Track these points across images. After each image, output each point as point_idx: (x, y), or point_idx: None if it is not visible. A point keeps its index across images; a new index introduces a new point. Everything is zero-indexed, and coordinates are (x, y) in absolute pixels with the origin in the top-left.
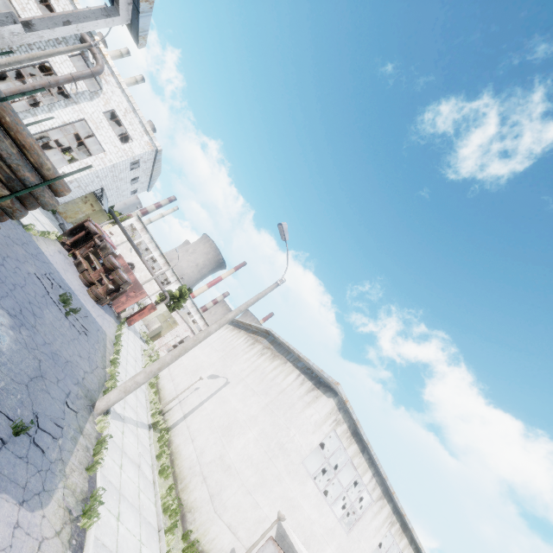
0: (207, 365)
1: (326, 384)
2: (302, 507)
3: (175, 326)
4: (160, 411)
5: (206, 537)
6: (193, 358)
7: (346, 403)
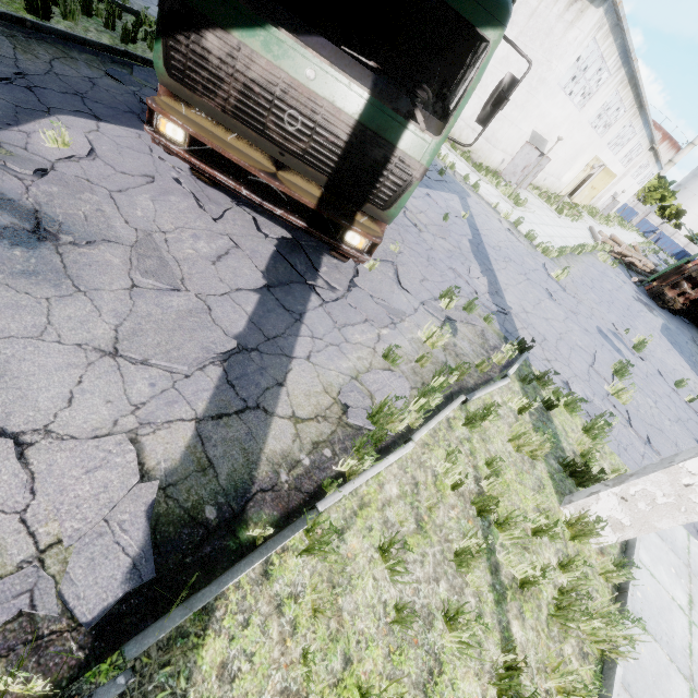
0: None
1: None
2: (551, 114)
3: None
4: None
5: (489, 162)
6: None
7: (618, 6)
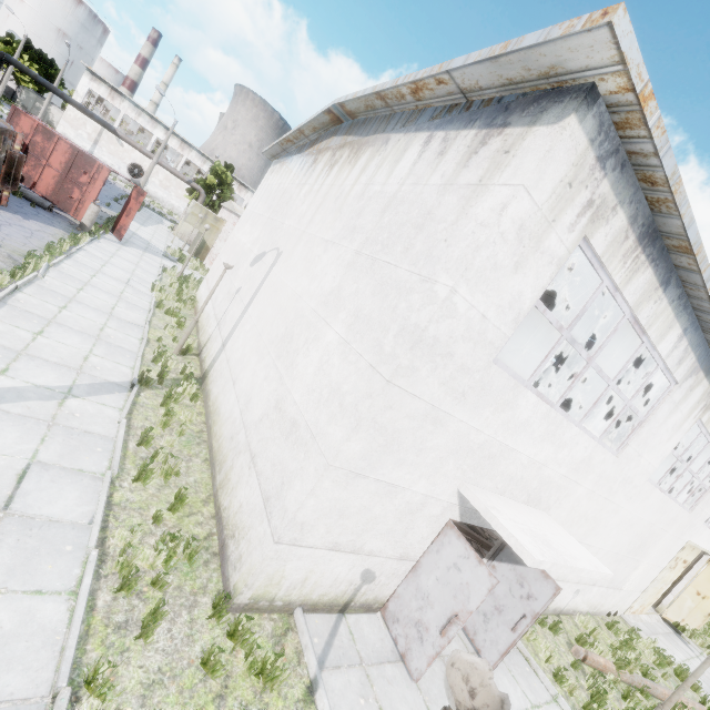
0: (249, 246)
1: (530, 95)
2: (513, 450)
3: (222, 225)
4: (167, 350)
5: (281, 586)
6: (231, 248)
7: (644, 107)
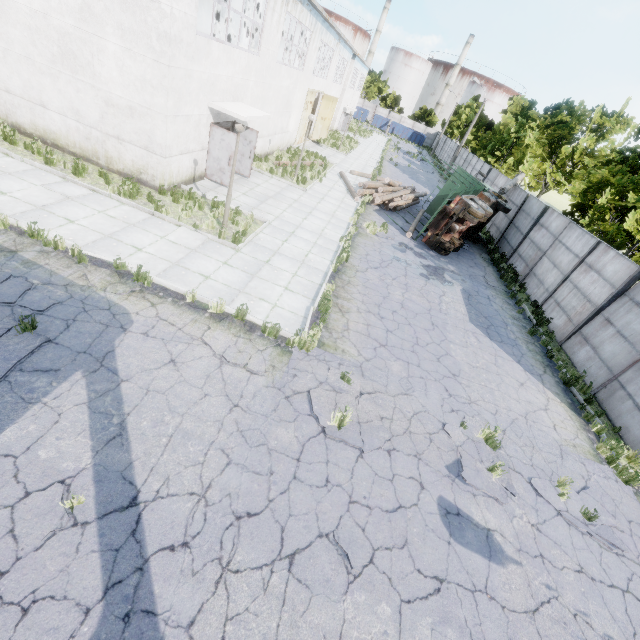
0: None
1: None
2: (219, 76)
3: None
4: None
5: (174, 177)
6: None
7: None
